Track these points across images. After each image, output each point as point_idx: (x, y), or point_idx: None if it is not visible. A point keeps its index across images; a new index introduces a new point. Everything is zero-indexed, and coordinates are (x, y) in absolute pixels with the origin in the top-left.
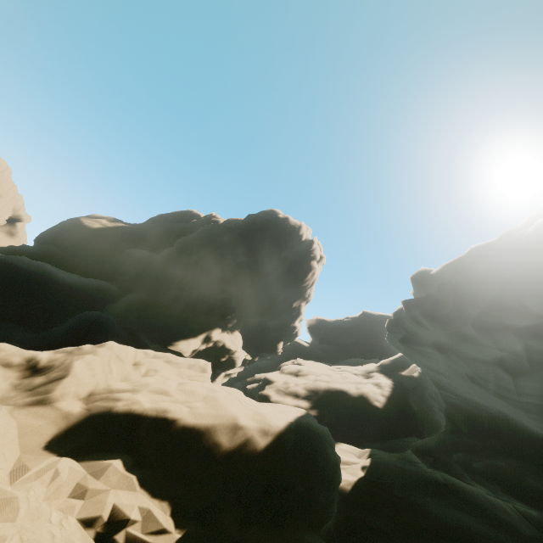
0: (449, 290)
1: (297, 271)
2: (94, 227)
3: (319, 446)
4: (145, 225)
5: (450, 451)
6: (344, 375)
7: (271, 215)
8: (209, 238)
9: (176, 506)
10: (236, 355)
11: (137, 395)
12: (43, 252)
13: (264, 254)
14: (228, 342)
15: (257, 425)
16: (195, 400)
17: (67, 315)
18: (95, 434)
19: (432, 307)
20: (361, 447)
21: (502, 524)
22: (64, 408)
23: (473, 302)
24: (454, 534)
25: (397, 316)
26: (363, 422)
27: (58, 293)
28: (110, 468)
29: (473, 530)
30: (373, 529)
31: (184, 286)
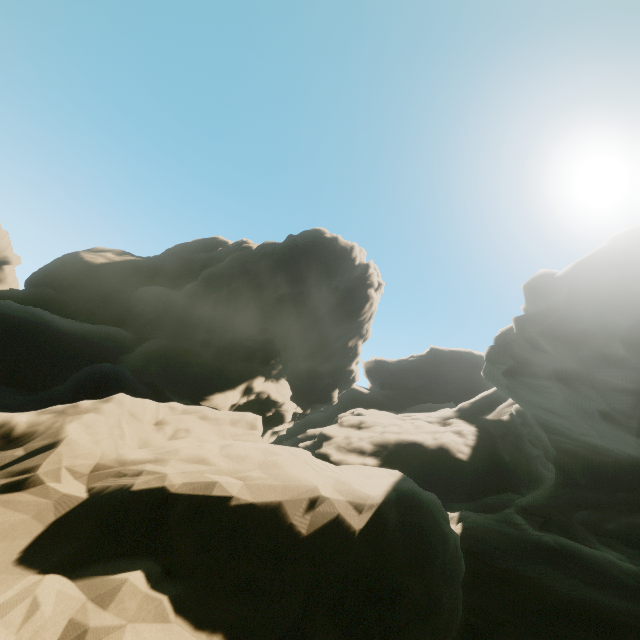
0: (585, 296)
1: (351, 302)
2: (98, 263)
3: (432, 523)
4: (161, 257)
5: (568, 509)
6: (417, 424)
7: (316, 235)
8: (242, 267)
9: (236, 639)
10: (284, 408)
11: (162, 467)
12: (36, 296)
13: (310, 283)
14: (274, 392)
15: (343, 499)
16: (248, 469)
17: (70, 370)
18: (100, 532)
19: (559, 322)
20: (446, 509)
21: (637, 595)
22: (51, 494)
23: (626, 308)
24: (579, 611)
25: (500, 342)
26: (445, 479)
27: (57, 344)
28: (125, 588)
29: (602, 606)
30: (476, 611)
31: (215, 328)
